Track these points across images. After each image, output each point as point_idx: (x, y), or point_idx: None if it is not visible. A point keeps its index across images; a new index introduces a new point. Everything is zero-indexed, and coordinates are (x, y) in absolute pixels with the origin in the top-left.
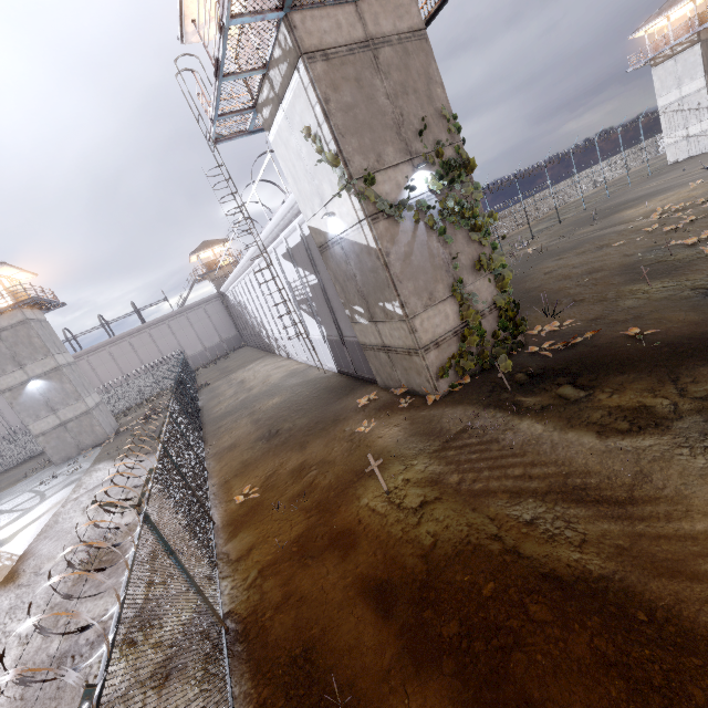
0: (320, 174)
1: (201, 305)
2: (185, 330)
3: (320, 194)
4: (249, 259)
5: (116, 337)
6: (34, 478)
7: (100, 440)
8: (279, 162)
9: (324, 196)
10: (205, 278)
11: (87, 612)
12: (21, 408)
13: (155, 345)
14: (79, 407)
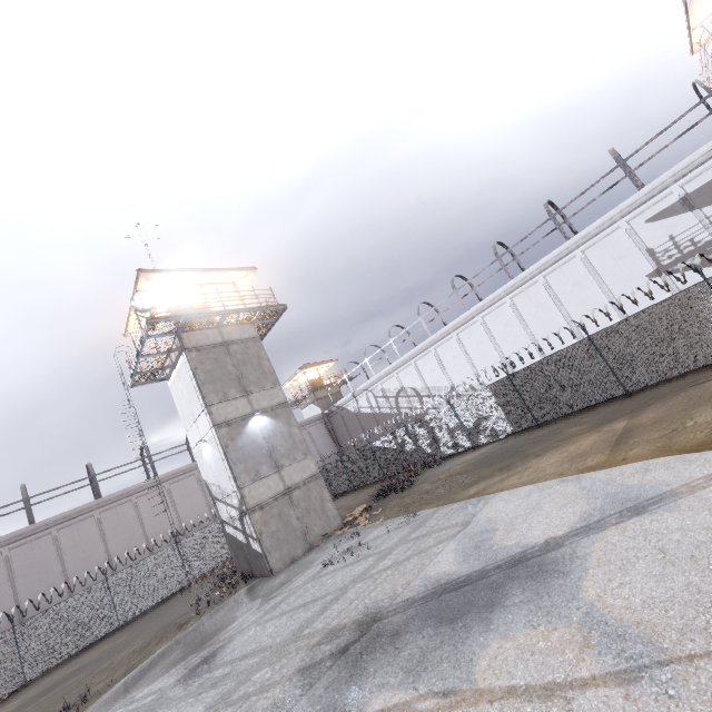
0: None
1: (305, 426)
2: None
3: None
4: (523, 278)
5: None
6: (245, 596)
7: (331, 528)
8: None
9: None
10: (296, 404)
11: None
12: (237, 456)
13: None
14: (306, 466)
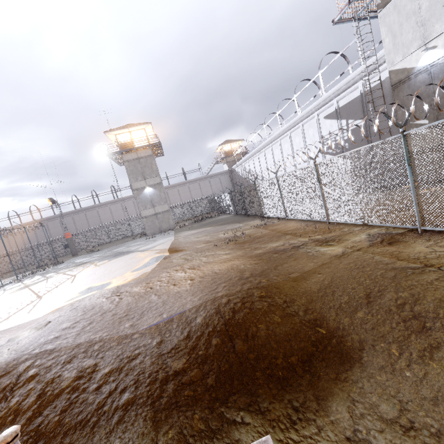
0: (436, 18)
1: (218, 176)
2: (207, 188)
3: (425, 35)
4: (283, 131)
5: (172, 185)
6: (137, 239)
7: (170, 228)
8: (381, 29)
9: (430, 35)
10: (221, 161)
11: (264, 246)
12: (139, 201)
13: (190, 193)
14: (165, 207)
